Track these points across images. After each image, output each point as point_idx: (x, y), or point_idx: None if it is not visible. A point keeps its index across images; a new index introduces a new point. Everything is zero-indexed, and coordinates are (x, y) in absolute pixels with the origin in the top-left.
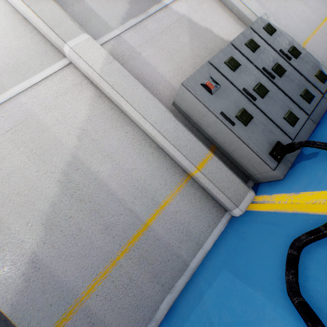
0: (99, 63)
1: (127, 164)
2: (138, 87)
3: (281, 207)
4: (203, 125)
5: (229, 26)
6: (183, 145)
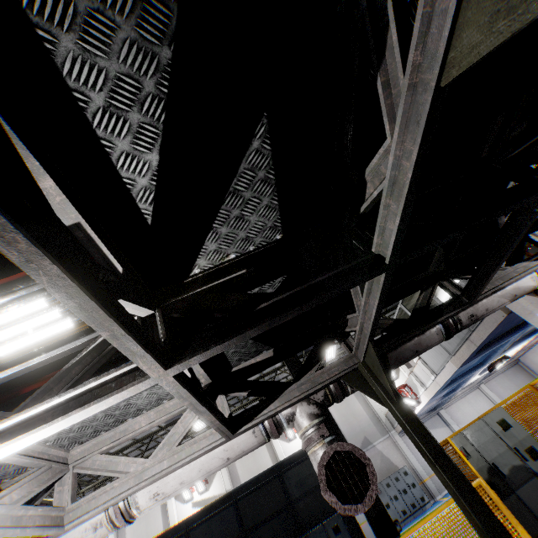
0: None
1: None
2: None
3: None
4: None
5: (397, 458)
6: None
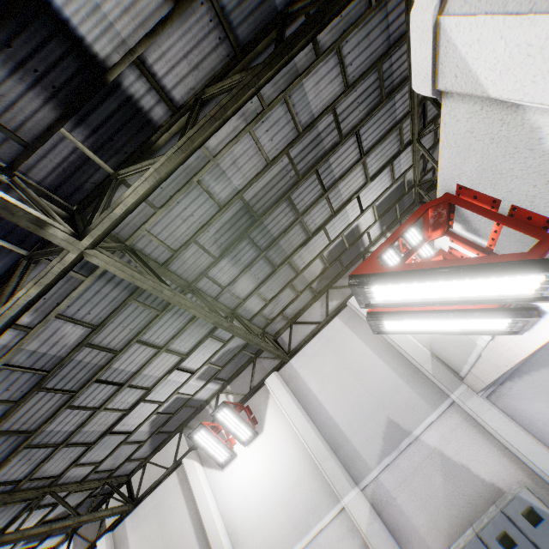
0: (364, 522)
1: None
2: None
3: None
4: None
5: (491, 460)
6: None
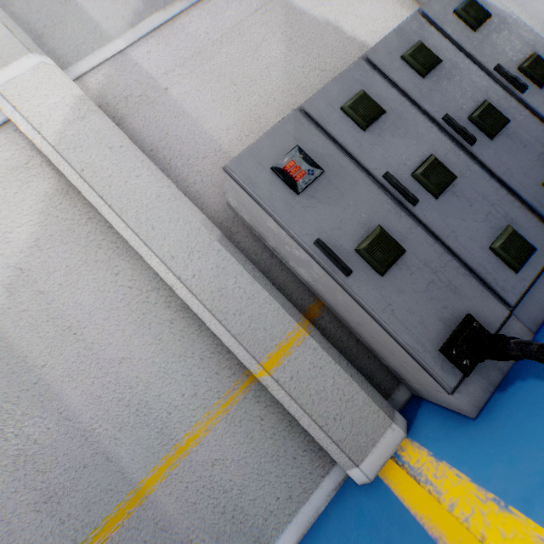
0: (57, 120)
1: (112, 348)
2: (141, 173)
3: (452, 533)
4: (288, 258)
5: (381, 15)
6: (233, 311)
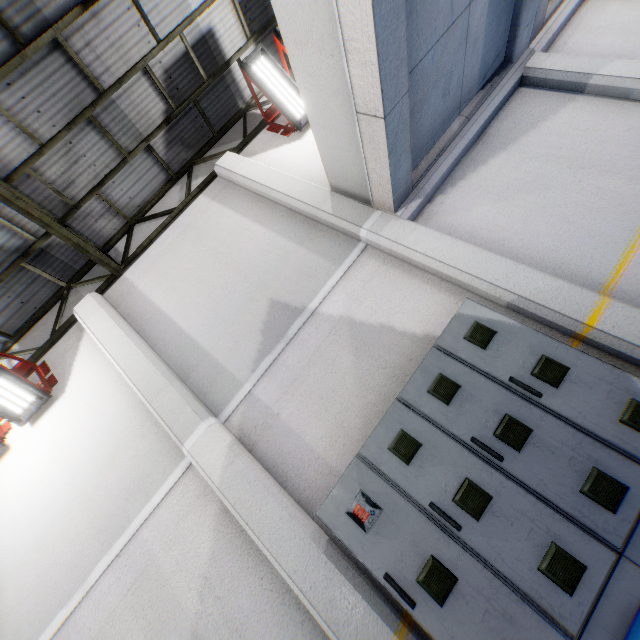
0: (219, 468)
1: None
2: (268, 500)
3: None
4: None
5: (423, 304)
6: (342, 621)
